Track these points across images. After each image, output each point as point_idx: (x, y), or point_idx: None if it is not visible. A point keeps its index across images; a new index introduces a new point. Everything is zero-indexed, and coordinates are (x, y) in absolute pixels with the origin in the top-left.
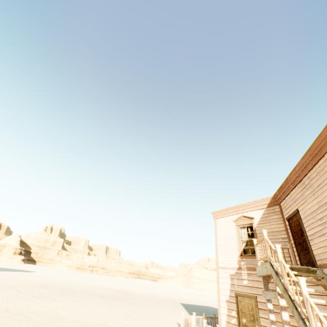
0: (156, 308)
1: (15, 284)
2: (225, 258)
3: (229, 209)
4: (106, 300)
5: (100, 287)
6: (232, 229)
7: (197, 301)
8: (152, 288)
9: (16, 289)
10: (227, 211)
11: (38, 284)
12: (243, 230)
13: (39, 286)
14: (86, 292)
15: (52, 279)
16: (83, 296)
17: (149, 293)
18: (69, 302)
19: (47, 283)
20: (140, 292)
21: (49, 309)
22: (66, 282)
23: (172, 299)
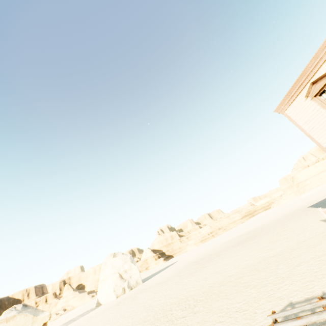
0: (289, 224)
1: (174, 274)
2: (325, 135)
3: (290, 91)
4: (242, 244)
5: (230, 240)
6: (310, 104)
7: (323, 195)
8: (271, 215)
9: (177, 276)
10: (290, 94)
11: (187, 265)
12: (324, 95)
13: (189, 266)
14: (223, 250)
15: (192, 257)
16: (223, 253)
17: (271, 219)
18: (218, 262)
19: (192, 261)
20: (263, 223)
21: (209, 273)
22: (203, 253)
23: (297, 209)
